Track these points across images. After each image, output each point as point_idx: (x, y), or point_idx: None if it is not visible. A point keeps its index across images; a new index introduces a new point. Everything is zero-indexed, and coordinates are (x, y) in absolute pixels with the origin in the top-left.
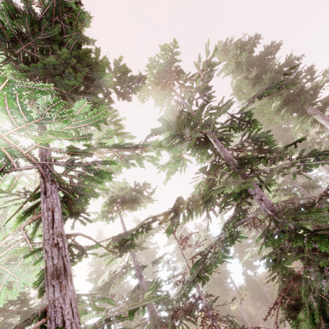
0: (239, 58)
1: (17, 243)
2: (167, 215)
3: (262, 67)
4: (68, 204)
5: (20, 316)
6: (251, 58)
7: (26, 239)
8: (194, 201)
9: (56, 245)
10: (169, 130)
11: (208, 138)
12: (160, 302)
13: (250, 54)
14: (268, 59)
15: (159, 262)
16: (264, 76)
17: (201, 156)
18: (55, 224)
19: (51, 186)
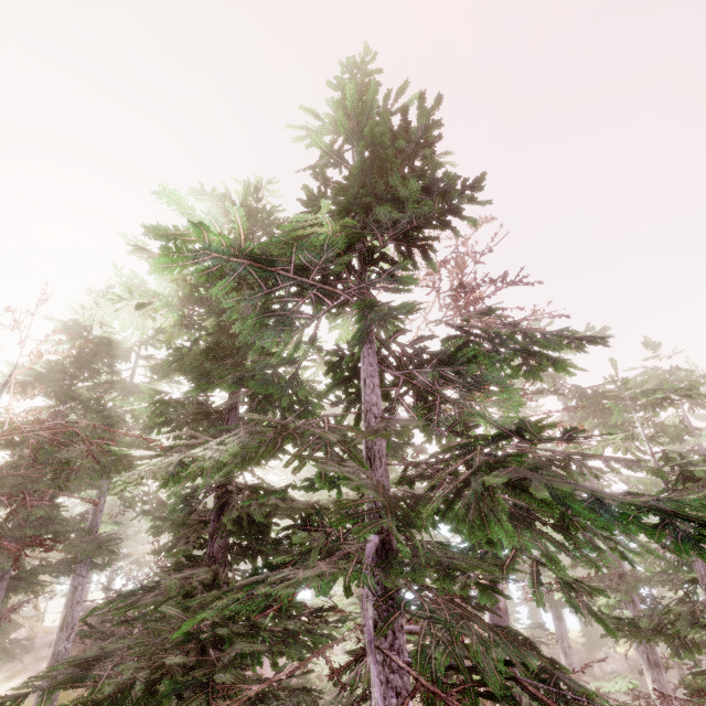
0: None
1: None
2: None
3: None
4: None
5: None
6: None
7: None
8: None
9: None
10: None
11: None
12: None
13: None
14: None
15: None
16: None
17: None
18: None
19: None
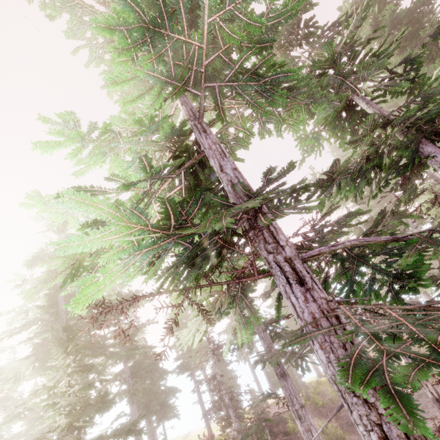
0: (380, 15)
1: (175, 190)
2: (317, 187)
3: (414, 26)
4: (199, 177)
5: (107, 355)
6: (397, 13)
7: (182, 188)
8: (348, 172)
9: (235, 169)
10: (331, 67)
11: (355, 106)
12: (277, 335)
13: (397, 6)
14: (422, 13)
15: (268, 296)
16: (422, 33)
17: (340, 136)
18: (227, 155)
19: (207, 127)
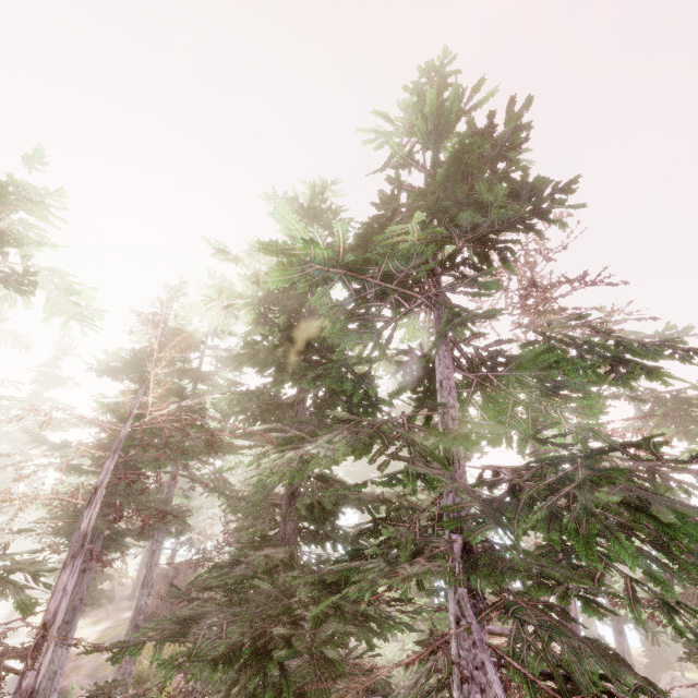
0: None
1: None
2: None
3: None
4: None
5: None
6: None
7: None
8: None
9: None
10: None
11: None
12: None
13: None
14: None
15: None
16: None
17: None
18: None
19: None
